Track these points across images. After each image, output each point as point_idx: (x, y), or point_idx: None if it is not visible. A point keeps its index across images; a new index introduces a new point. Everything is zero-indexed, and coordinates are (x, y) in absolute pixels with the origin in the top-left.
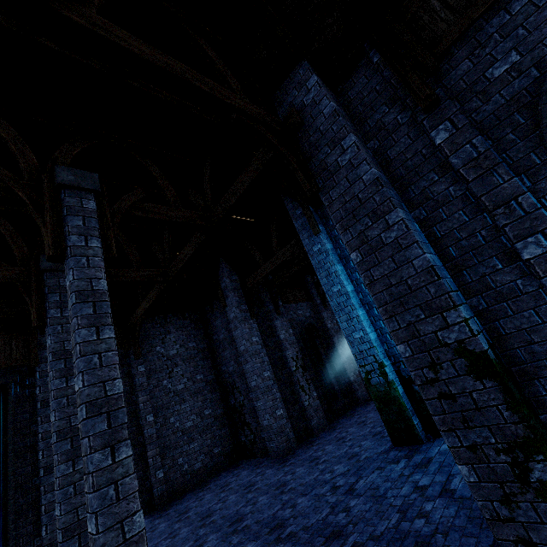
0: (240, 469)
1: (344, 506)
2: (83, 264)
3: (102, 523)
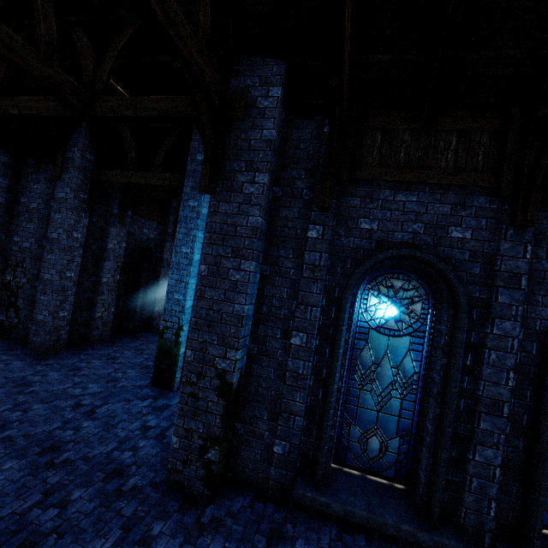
0: None
1: (76, 425)
2: None
3: None
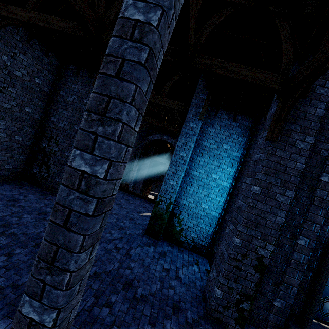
0: (26, 191)
1: (127, 265)
2: (169, 16)
3: (61, 318)
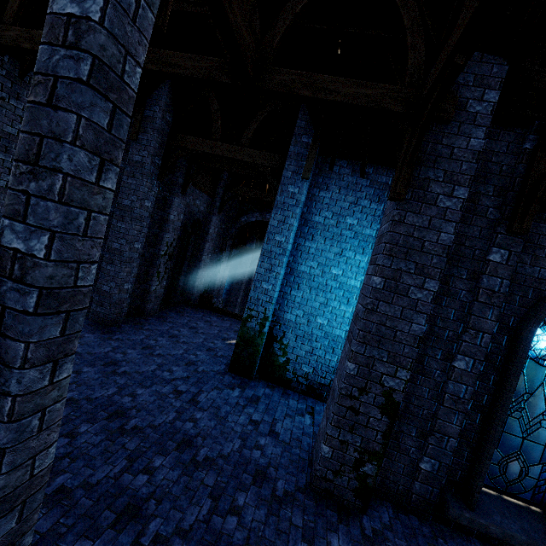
0: None
1: (190, 415)
2: (128, 4)
3: (9, 462)
